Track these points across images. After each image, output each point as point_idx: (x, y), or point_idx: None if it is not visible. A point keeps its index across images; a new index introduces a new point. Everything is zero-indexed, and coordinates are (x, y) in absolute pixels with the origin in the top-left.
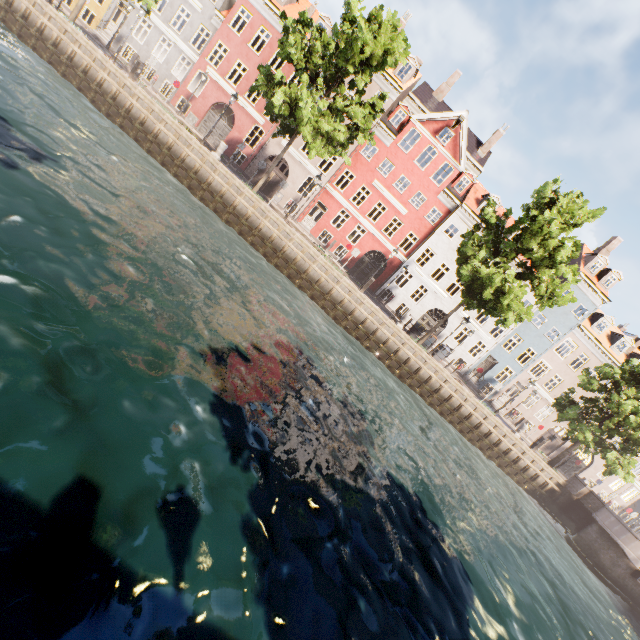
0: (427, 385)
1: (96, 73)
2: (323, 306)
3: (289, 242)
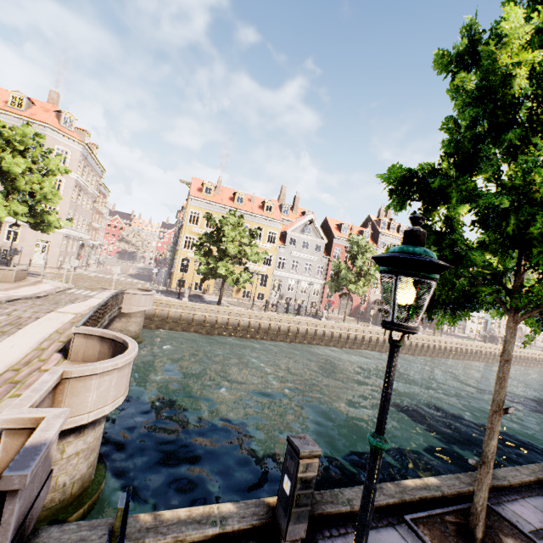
0: (521, 360)
1: (374, 338)
2: (481, 360)
3: (463, 346)
